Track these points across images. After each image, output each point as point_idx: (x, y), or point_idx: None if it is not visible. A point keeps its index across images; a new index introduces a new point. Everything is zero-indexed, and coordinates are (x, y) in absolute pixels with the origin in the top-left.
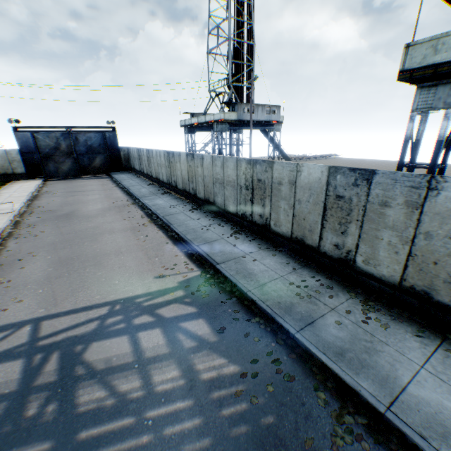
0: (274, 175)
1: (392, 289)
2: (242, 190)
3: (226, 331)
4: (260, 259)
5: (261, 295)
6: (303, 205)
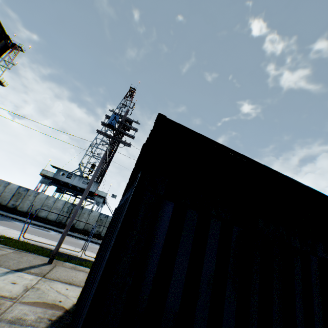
0: None
1: (25, 213)
2: None
3: None
4: None
5: None
6: (7, 193)
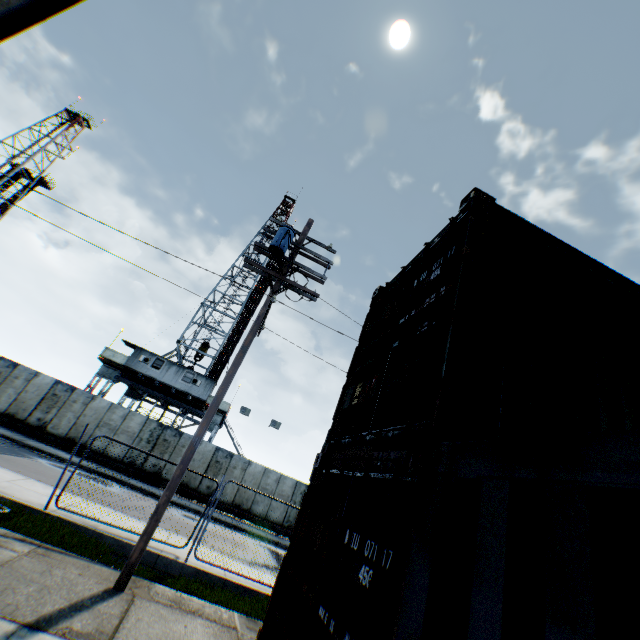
0: (16, 371)
1: (62, 439)
2: None
3: None
4: None
5: None
6: (30, 394)
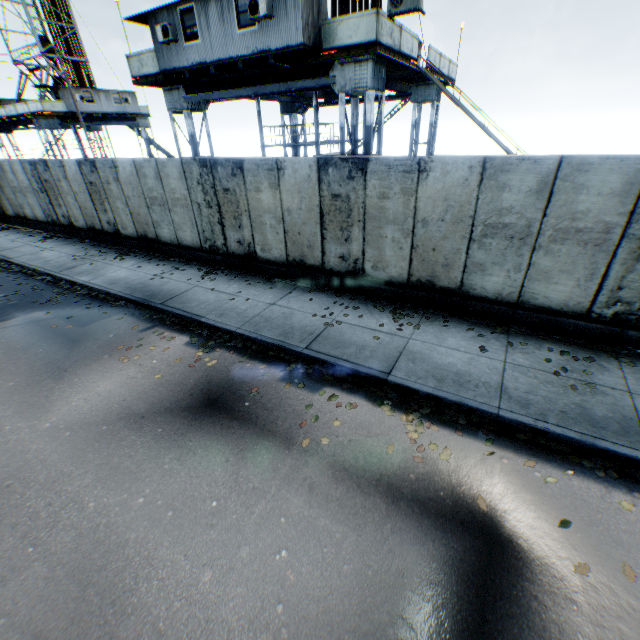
0: (53, 173)
1: (138, 241)
2: (41, 195)
3: (4, 286)
4: (60, 250)
5: (43, 265)
6: (81, 196)
